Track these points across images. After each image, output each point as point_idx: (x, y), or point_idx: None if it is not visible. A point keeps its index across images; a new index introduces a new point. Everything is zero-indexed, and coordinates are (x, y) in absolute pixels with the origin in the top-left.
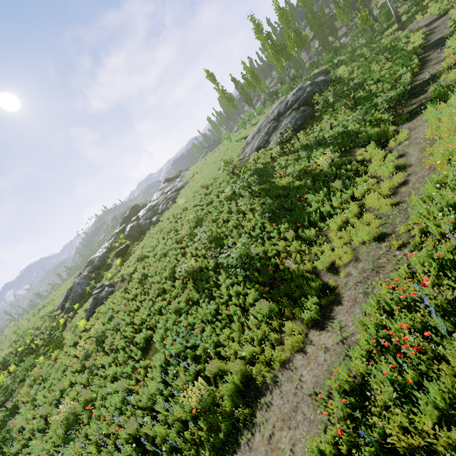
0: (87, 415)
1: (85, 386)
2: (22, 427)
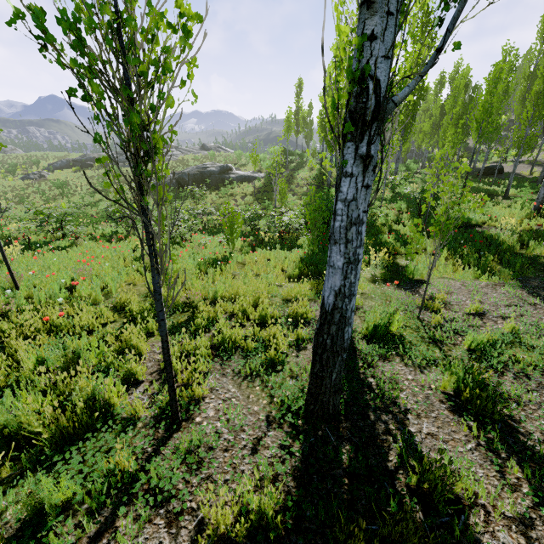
0: None
1: None
2: None
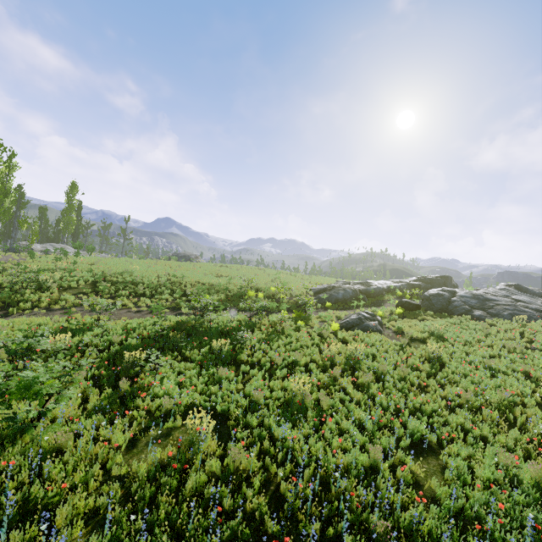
0: (315, 420)
1: (317, 386)
2: (252, 346)
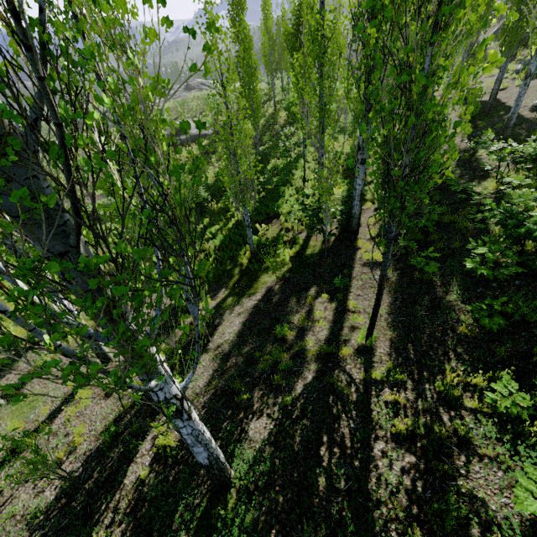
0: None
1: None
2: None
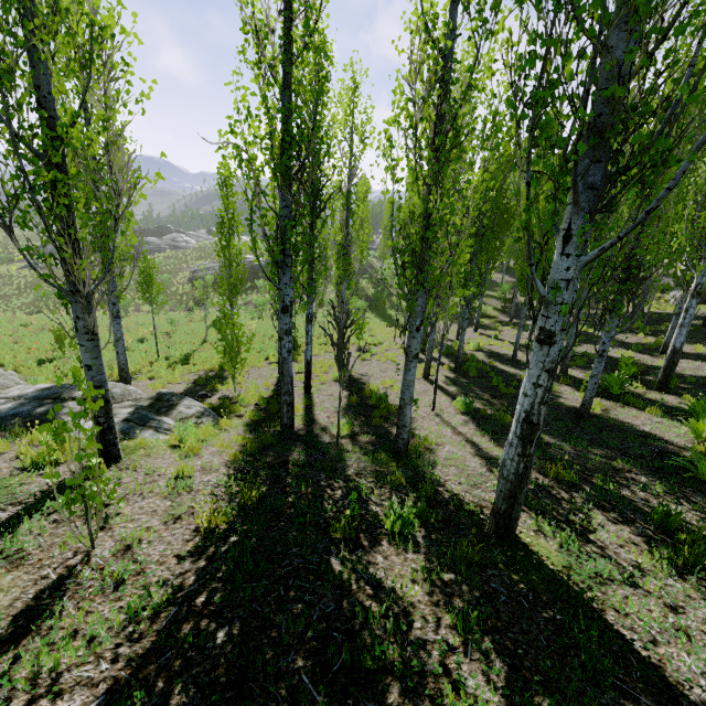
0: None
1: None
2: None
